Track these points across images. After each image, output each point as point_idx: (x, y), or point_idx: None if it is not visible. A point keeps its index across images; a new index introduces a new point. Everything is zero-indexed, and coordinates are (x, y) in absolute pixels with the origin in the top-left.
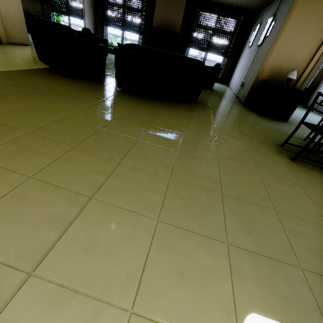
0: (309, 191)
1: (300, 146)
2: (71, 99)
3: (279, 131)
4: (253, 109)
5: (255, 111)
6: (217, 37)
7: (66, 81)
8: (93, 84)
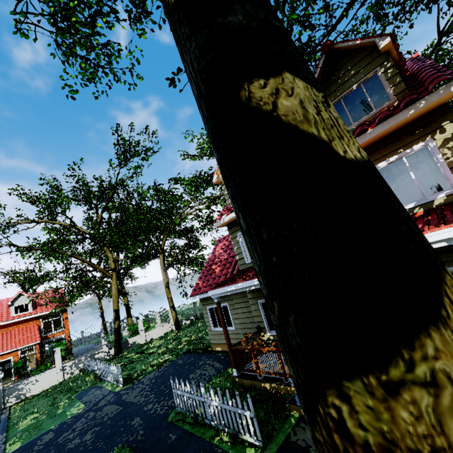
0: None
1: None
2: None
3: None
4: None
5: None
6: None
7: None
8: None
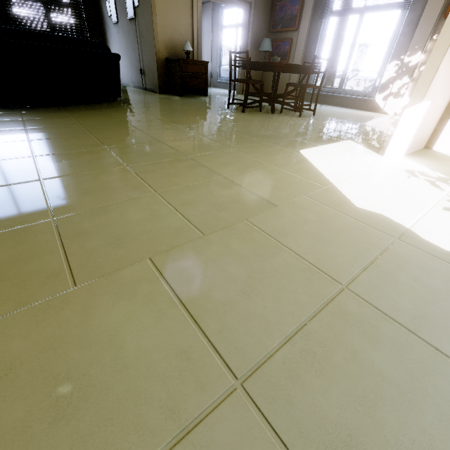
0: (267, 120)
1: (238, 103)
2: None
3: (213, 102)
4: (174, 94)
5: (178, 95)
6: (57, 12)
7: None
8: None
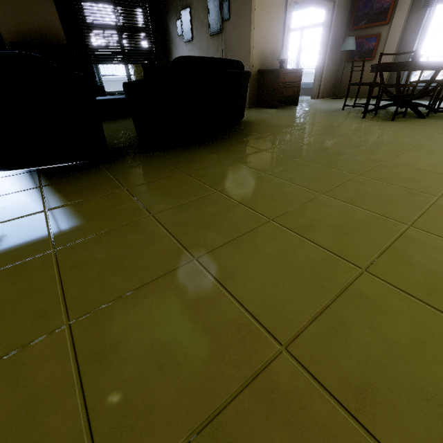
0: None
1: (372, 110)
2: (226, 181)
3: (324, 112)
4: (265, 107)
5: (272, 107)
6: (129, 38)
7: (109, 175)
8: (141, 158)
